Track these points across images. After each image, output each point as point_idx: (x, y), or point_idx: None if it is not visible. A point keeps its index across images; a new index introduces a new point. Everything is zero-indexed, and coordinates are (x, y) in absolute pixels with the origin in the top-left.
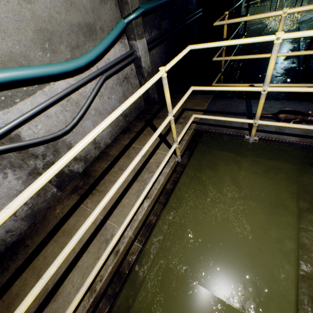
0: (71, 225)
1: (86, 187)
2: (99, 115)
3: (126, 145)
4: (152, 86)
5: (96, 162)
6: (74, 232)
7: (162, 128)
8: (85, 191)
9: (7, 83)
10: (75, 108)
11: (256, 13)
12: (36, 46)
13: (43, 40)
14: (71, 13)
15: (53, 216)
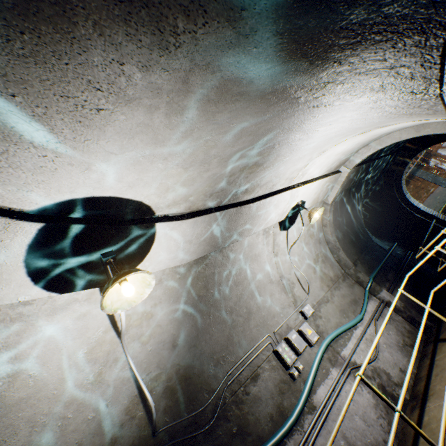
0: (425, 420)
1: (419, 400)
2: (389, 347)
3: (429, 362)
4: (414, 314)
5: (414, 387)
6: (430, 420)
7: (425, 314)
8: (420, 402)
9: (341, 333)
10: (372, 344)
11: None
12: (341, 317)
13: (342, 314)
14: (344, 299)
15: (408, 428)
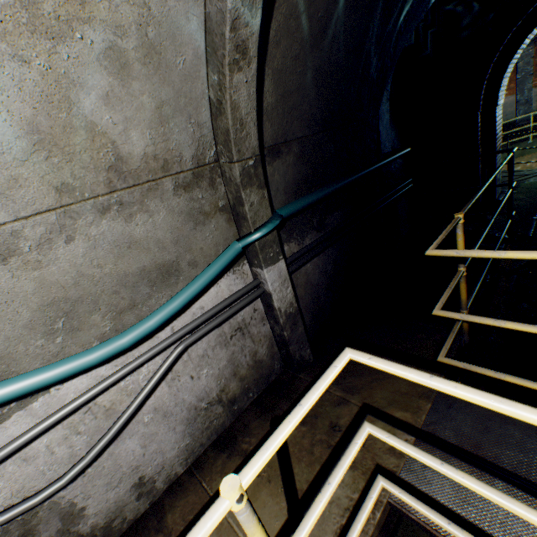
0: None
1: None
2: (161, 419)
3: (209, 501)
4: (297, 335)
5: None
6: None
7: None
8: None
9: None
10: (102, 421)
11: (527, 153)
12: (35, 331)
13: (53, 317)
14: (127, 259)
15: None
